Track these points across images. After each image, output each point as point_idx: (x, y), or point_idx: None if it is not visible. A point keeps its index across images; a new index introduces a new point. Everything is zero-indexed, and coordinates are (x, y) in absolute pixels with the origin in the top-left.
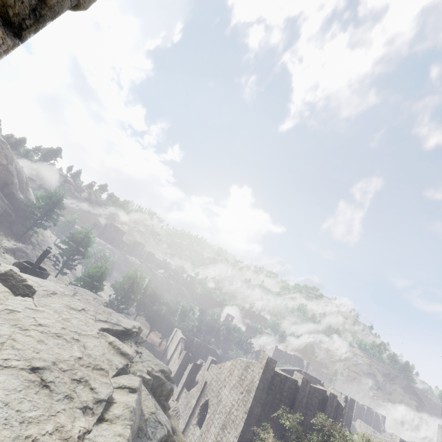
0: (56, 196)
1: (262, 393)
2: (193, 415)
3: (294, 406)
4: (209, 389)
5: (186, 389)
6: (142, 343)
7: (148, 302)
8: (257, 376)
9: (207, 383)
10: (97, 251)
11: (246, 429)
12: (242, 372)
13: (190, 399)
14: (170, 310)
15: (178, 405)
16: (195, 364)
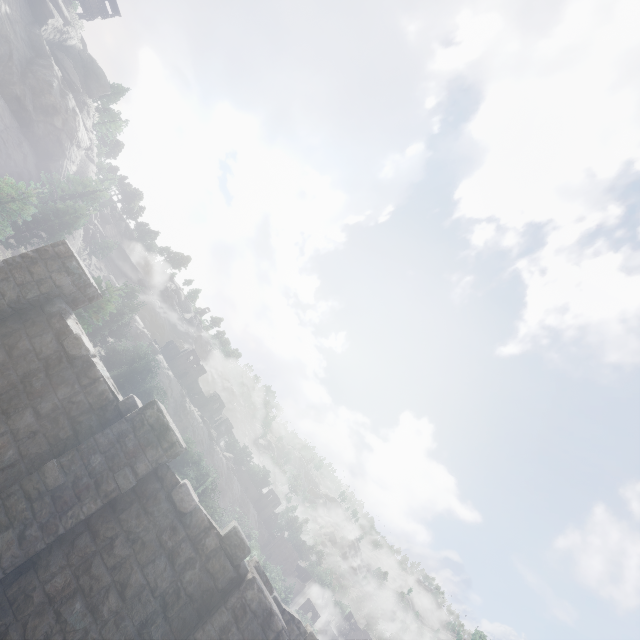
0: (91, 184)
1: None
2: None
3: (9, 490)
4: None
5: None
6: None
7: None
8: None
9: None
10: (116, 308)
11: None
12: None
13: None
14: None
15: None
16: None
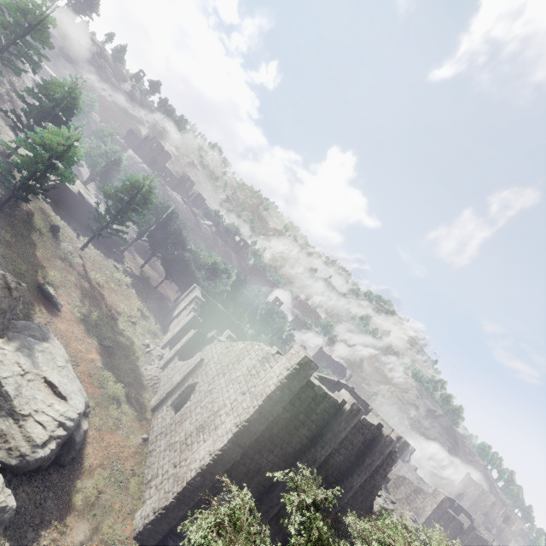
0: (32, 10)
1: (276, 406)
2: (172, 395)
3: (323, 438)
4: (203, 370)
5: (177, 360)
6: (148, 290)
7: (170, 243)
8: (276, 378)
9: (203, 362)
10: (110, 149)
11: (231, 448)
12: (255, 364)
13: (176, 373)
14: (198, 263)
15: (161, 375)
16: (198, 333)
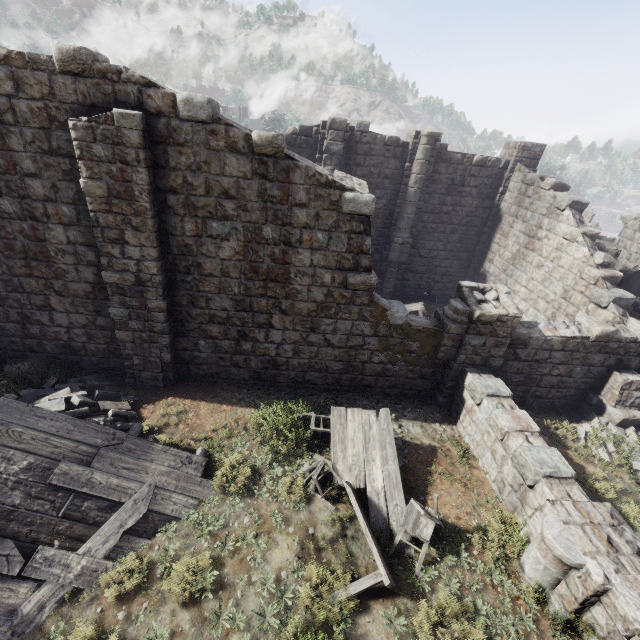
0: None
1: None
2: None
3: None
4: None
5: None
6: None
7: None
8: None
9: None
10: None
11: None
12: None
13: None
14: None
15: None
16: None
